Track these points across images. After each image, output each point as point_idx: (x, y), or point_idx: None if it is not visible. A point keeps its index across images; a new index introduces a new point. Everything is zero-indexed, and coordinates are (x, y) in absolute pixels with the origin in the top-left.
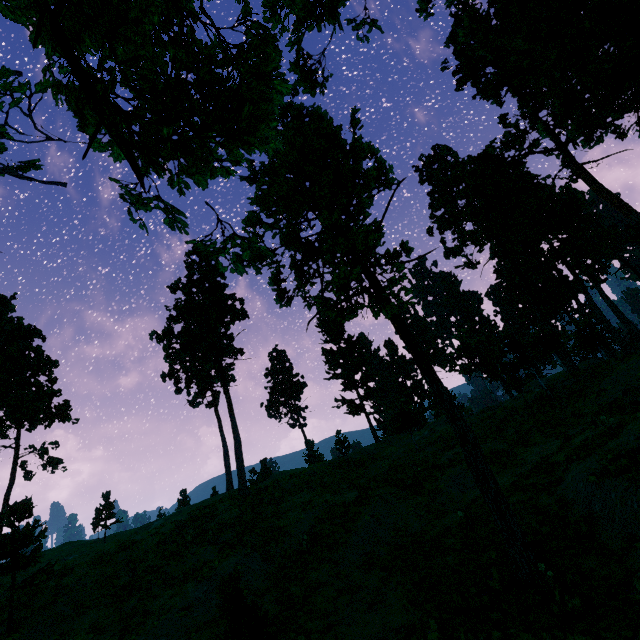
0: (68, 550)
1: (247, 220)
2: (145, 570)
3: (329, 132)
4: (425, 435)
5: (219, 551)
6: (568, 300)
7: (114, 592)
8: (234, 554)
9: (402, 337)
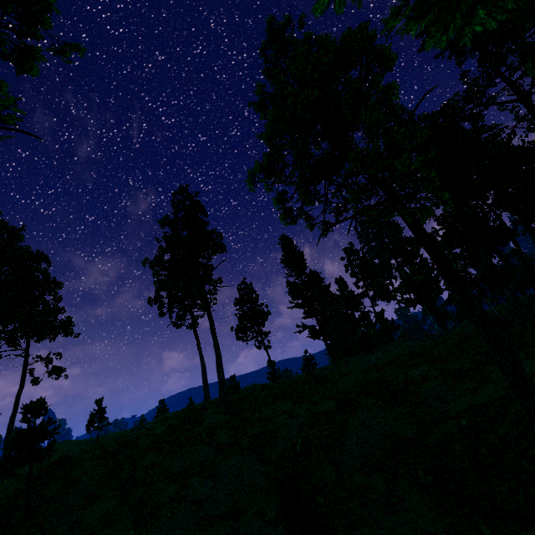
0: (66, 447)
1: (267, 133)
2: (146, 466)
3: (364, 36)
4: (379, 357)
5: (215, 451)
6: (503, 245)
7: (119, 485)
8: (234, 454)
9: (425, 246)
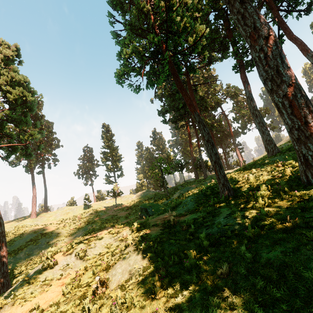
0: None
1: None
2: None
3: None
4: (133, 198)
5: None
6: (221, 142)
7: None
8: None
9: None
